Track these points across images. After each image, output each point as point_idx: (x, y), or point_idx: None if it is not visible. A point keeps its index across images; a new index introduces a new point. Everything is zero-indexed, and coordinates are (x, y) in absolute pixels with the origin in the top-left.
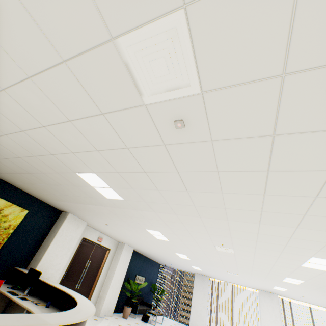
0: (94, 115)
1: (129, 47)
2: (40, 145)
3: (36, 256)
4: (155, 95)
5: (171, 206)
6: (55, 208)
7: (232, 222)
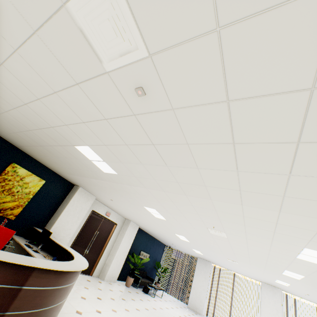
0: (72, 86)
1: (78, 11)
2: (41, 118)
3: (51, 220)
4: (112, 61)
5: (158, 182)
6: (69, 181)
7: (216, 202)
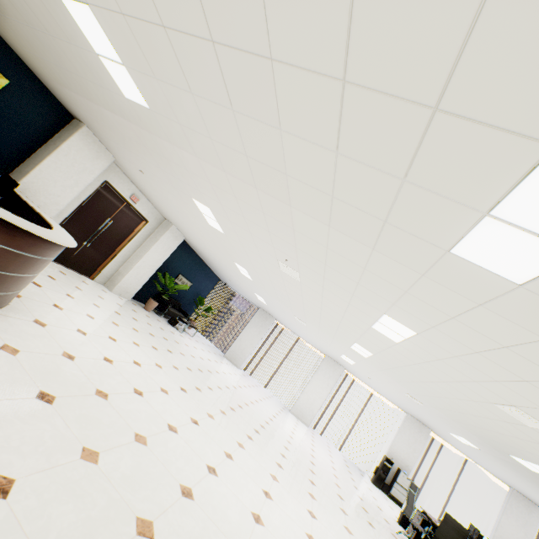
0: None
1: None
2: None
3: (22, 167)
4: None
5: (216, 148)
6: (62, 105)
7: (296, 214)
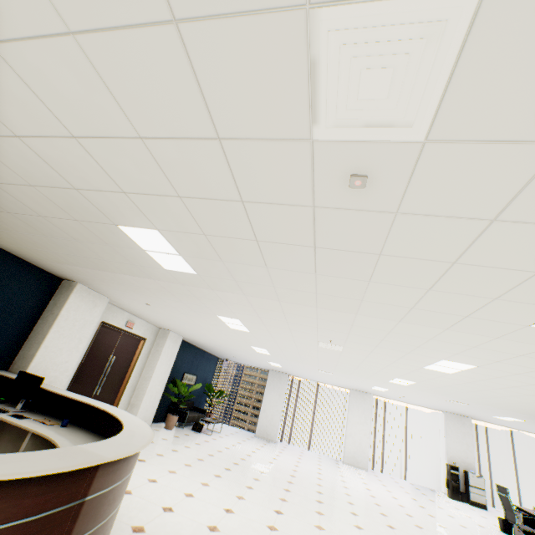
0: (200, 138)
1: (335, 31)
2: (52, 169)
3: (24, 351)
4: (339, 128)
5: (277, 290)
6: (50, 274)
7: (361, 317)
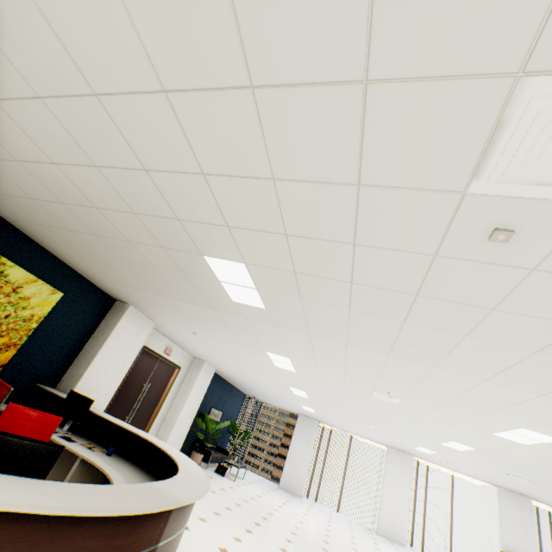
0: (338, 183)
1: (541, 97)
2: (163, 201)
3: (73, 370)
4: (502, 184)
5: (350, 333)
6: (106, 294)
7: (438, 371)
